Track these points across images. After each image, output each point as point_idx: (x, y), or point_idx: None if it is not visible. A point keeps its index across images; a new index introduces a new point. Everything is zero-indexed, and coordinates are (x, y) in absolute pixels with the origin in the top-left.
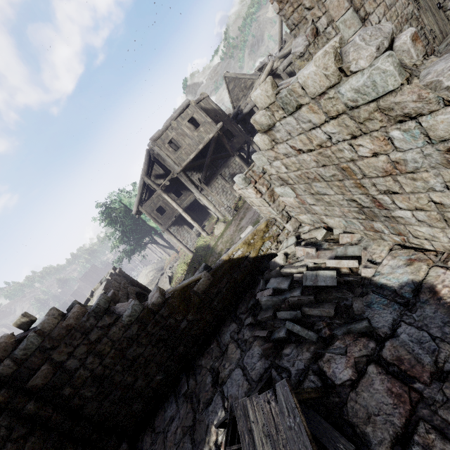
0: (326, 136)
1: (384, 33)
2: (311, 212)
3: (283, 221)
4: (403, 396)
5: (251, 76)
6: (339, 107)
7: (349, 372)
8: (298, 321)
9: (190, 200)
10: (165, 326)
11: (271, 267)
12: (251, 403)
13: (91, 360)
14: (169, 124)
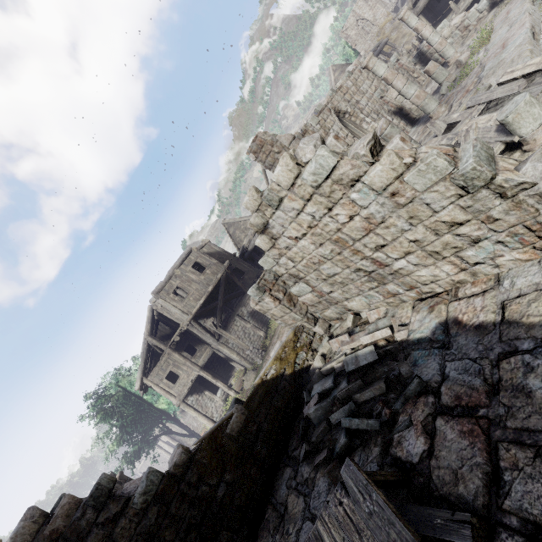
0: (310, 217)
1: (315, 138)
2: (333, 303)
3: (310, 325)
4: (474, 430)
5: (248, 218)
6: (308, 190)
7: (421, 440)
8: (355, 416)
9: (207, 354)
10: (196, 500)
11: (312, 377)
12: (322, 523)
13: None
14: (172, 273)
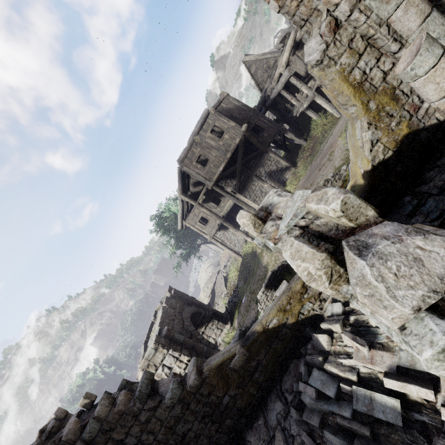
0: None
1: (429, 276)
2: None
3: None
4: None
5: (272, 55)
6: None
7: None
8: None
9: (229, 205)
10: (207, 403)
11: (314, 342)
12: None
13: (145, 437)
14: (192, 140)
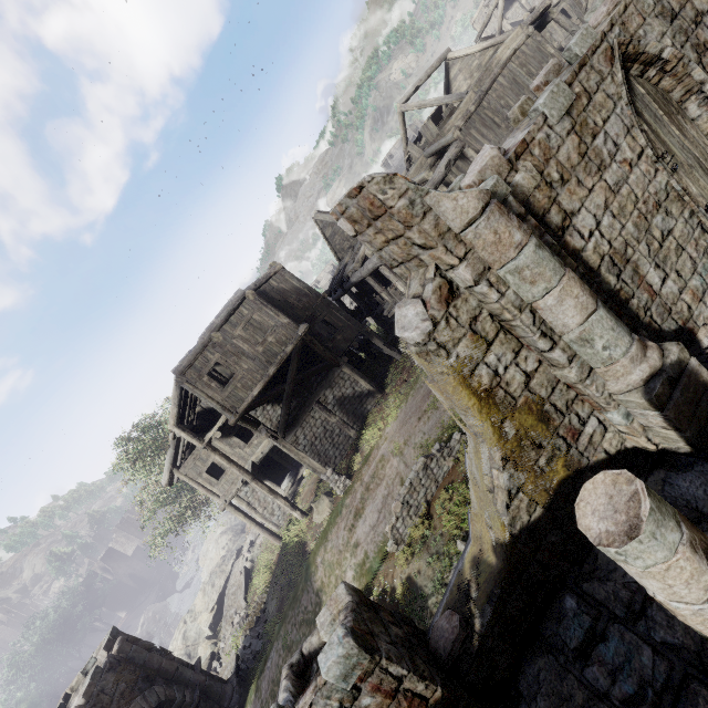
0: None
1: None
2: None
3: None
4: None
5: None
6: None
7: None
8: None
9: (268, 443)
10: None
11: None
12: None
13: None
14: (207, 339)
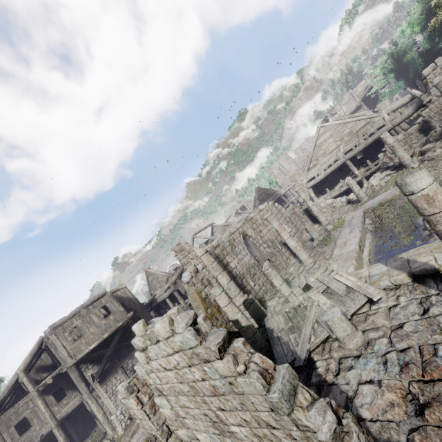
0: (176, 362)
1: (190, 316)
2: (186, 426)
3: (163, 439)
4: None
5: (167, 274)
6: (177, 347)
7: None
8: None
9: (74, 404)
10: None
11: None
12: None
13: None
14: (78, 311)
